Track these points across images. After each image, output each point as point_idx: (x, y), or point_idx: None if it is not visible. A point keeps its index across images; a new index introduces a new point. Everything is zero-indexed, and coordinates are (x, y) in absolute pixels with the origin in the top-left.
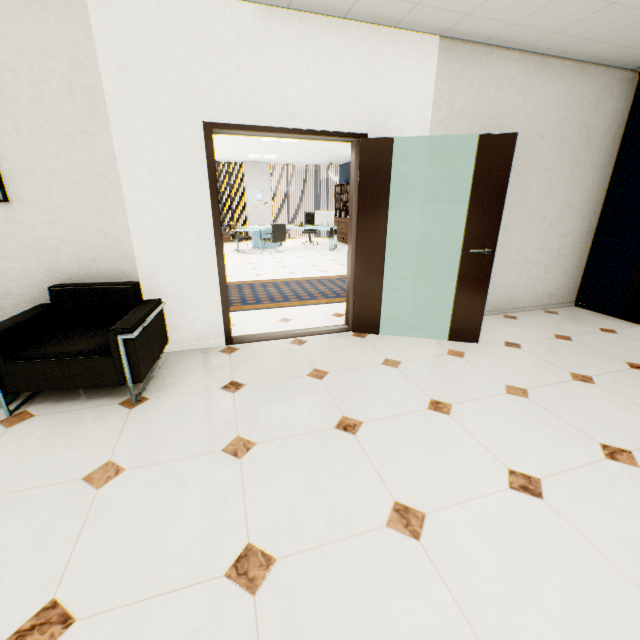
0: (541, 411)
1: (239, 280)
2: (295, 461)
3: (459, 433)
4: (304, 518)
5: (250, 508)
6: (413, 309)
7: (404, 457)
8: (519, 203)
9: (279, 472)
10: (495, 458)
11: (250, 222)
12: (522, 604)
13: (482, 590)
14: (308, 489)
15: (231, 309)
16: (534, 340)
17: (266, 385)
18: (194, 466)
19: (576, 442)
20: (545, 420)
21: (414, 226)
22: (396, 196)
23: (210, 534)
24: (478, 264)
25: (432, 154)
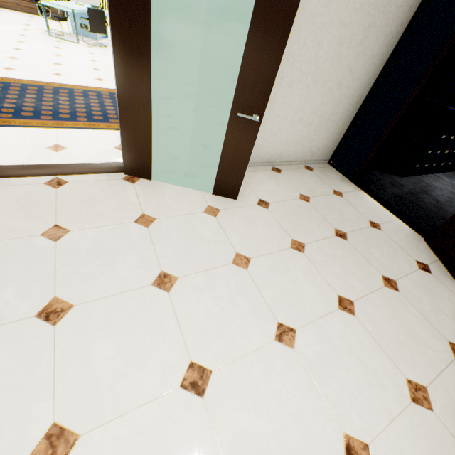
0: (250, 285)
1: (29, 78)
2: None
3: (167, 317)
4: None
5: None
6: (192, 156)
7: (95, 355)
8: (309, 60)
9: None
10: (185, 348)
11: None
12: None
13: None
14: None
15: None
16: (282, 199)
17: None
18: None
19: (261, 322)
20: (249, 296)
21: (193, 65)
22: (169, 16)
23: None
24: (245, 129)
25: None
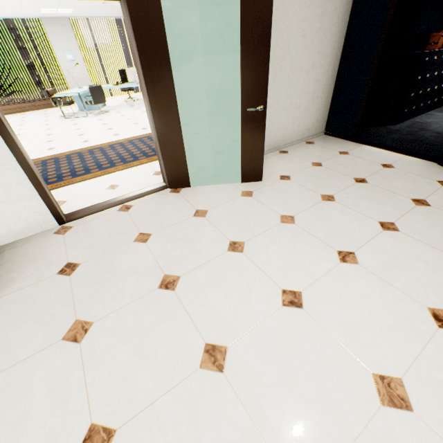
0: (303, 233)
1: (68, 150)
2: (127, 330)
3: (250, 267)
4: (137, 383)
5: (91, 389)
6: (214, 160)
7: (211, 301)
8: (283, 56)
9: (114, 345)
10: (273, 283)
11: (70, 84)
12: (290, 399)
13: (265, 398)
14: (139, 354)
15: (62, 184)
16: (299, 170)
17: (99, 260)
18: (37, 364)
19: (323, 254)
20: (305, 240)
21: (201, 89)
22: (179, 60)
23: (57, 428)
24: (255, 120)
25: (204, 11)
